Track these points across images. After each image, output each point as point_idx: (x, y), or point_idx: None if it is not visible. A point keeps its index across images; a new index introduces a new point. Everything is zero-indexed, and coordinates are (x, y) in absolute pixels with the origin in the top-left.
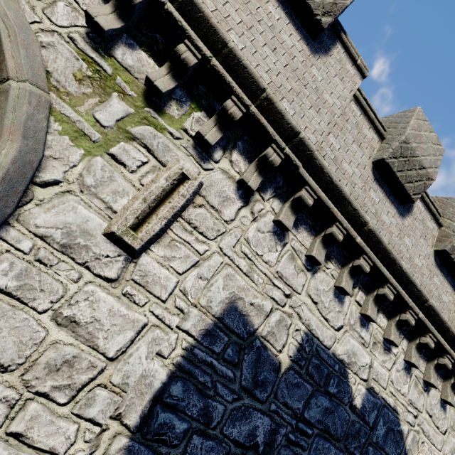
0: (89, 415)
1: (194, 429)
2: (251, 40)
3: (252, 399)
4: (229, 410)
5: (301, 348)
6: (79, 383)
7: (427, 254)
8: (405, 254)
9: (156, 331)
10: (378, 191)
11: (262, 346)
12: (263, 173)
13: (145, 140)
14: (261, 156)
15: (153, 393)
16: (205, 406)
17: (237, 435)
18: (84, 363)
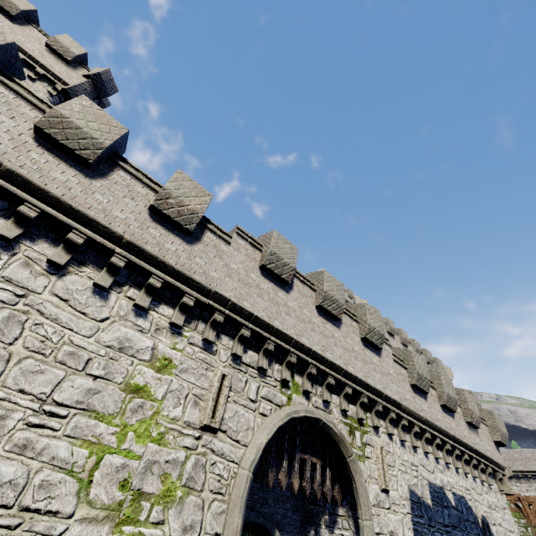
0: None
1: None
2: (372, 375)
3: (432, 527)
4: None
5: (430, 492)
6: None
7: (439, 409)
8: (435, 418)
9: (404, 519)
10: (417, 396)
11: (423, 501)
12: (391, 422)
13: (367, 441)
14: (390, 418)
15: None
16: None
17: None
18: None
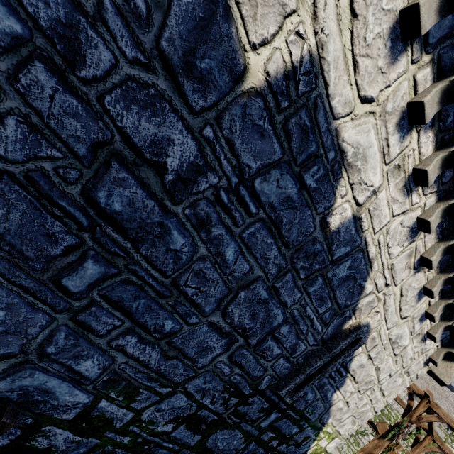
0: None
1: (38, 51)
2: None
3: (175, 90)
4: (124, 74)
5: (292, 75)
6: None
7: None
8: None
9: None
10: None
11: (223, 5)
12: None
13: None
14: None
15: None
16: (69, 22)
17: (130, 127)
18: None
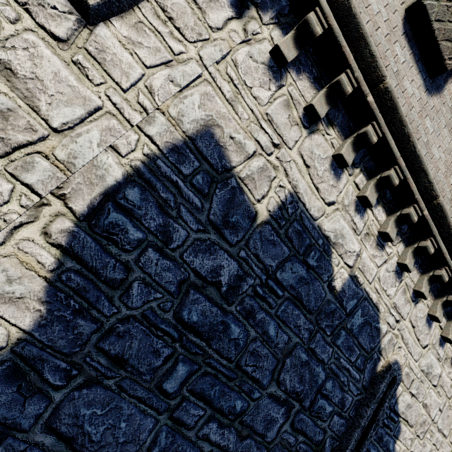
0: (26, 180)
1: (150, 243)
2: None
3: (220, 237)
4: (193, 239)
5: (283, 206)
6: (14, 141)
7: (448, 149)
8: (423, 137)
9: (112, 120)
10: (405, 49)
11: (238, 188)
12: None
13: None
14: None
15: (104, 188)
16: (164, 224)
17: (198, 266)
18: (22, 122)
